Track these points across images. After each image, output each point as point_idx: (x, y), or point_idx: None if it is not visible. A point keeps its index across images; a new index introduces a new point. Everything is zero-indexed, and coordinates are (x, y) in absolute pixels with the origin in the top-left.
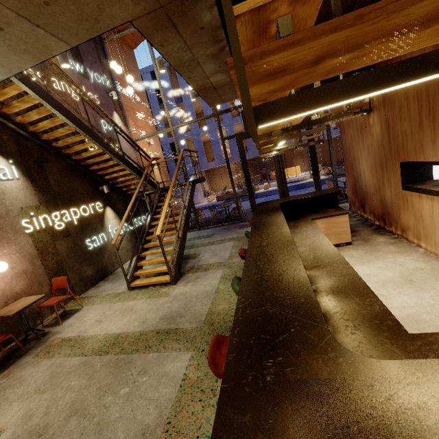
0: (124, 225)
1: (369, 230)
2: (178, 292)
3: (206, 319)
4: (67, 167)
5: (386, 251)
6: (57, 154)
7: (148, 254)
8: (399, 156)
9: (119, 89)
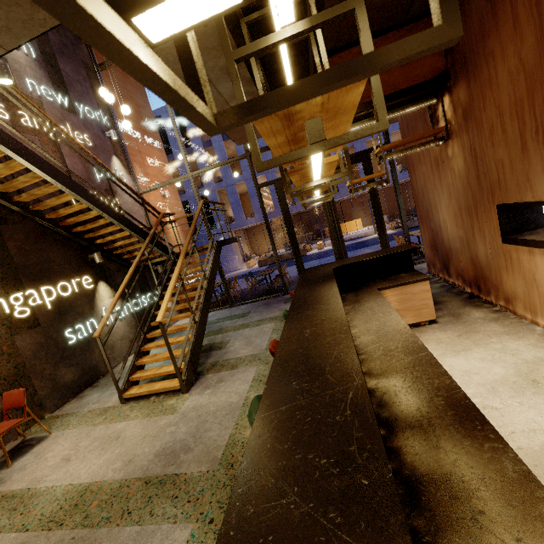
0: (126, 305)
1: (458, 301)
2: (190, 406)
3: (224, 457)
4: (38, 230)
5: (488, 332)
6: (22, 212)
7: (152, 347)
8: (494, 197)
9: (120, 128)
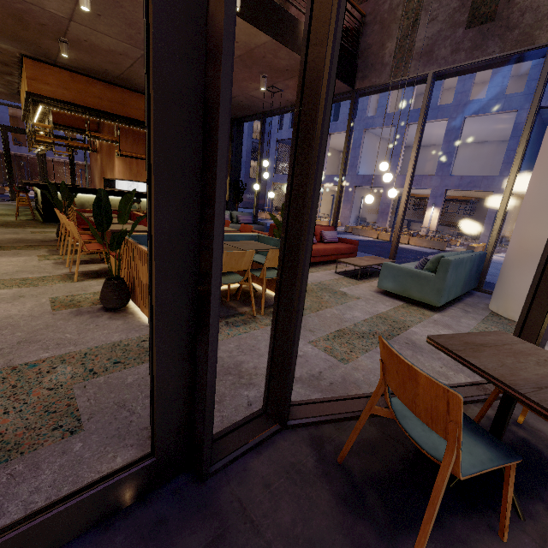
0: None
1: None
2: None
3: None
4: None
5: None
6: None
7: None
8: (104, 175)
9: None
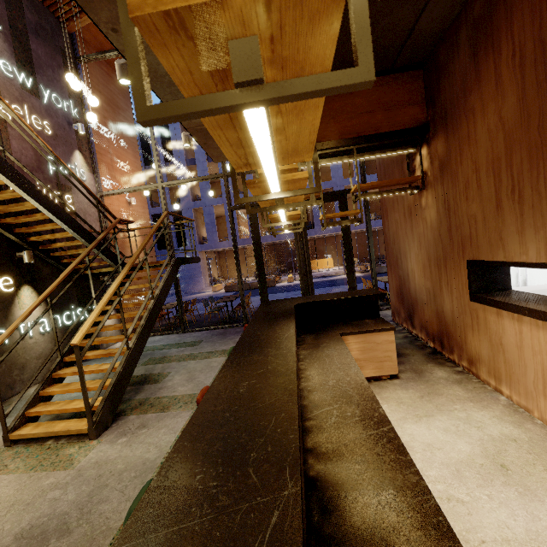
0: (54, 317)
1: (421, 356)
2: (92, 459)
3: None
4: None
5: (451, 396)
6: None
7: (67, 373)
8: (465, 252)
9: (92, 124)
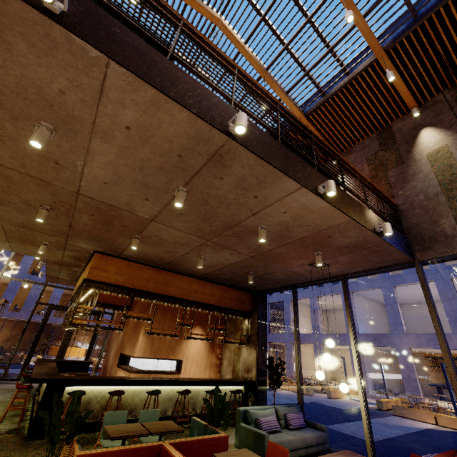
0: None
1: None
2: None
3: None
4: None
5: None
6: None
7: None
8: (122, 350)
9: None
